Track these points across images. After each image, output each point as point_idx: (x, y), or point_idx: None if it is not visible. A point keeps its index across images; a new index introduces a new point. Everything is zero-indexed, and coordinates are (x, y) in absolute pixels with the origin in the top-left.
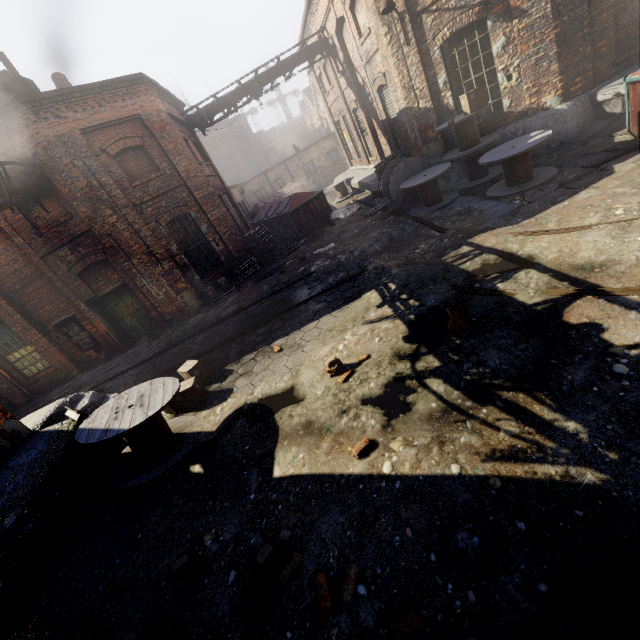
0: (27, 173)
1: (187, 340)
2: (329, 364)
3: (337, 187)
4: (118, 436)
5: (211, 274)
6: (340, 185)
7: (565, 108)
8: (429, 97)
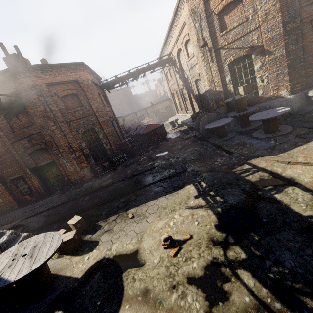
0: (13, 101)
1: (80, 197)
2: (164, 239)
3: (170, 123)
4: (3, 287)
5: (101, 160)
6: (172, 122)
7: (292, 97)
8: (221, 86)
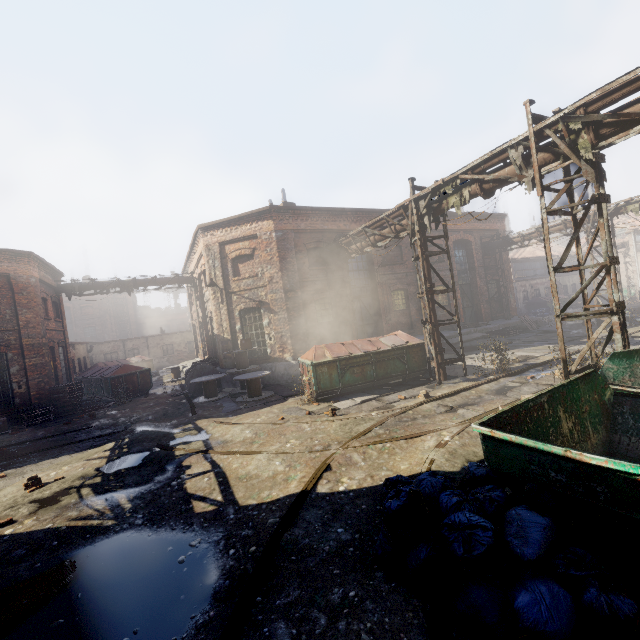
0: None
1: None
2: (29, 478)
3: (173, 369)
4: None
5: None
6: (175, 369)
7: (295, 363)
8: (230, 333)
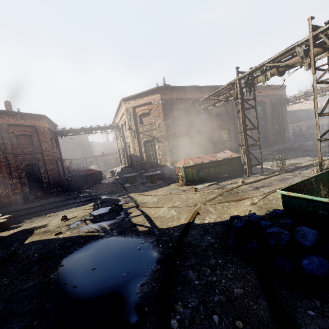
0: None
1: (7, 213)
2: (62, 216)
3: (110, 171)
4: None
5: (35, 190)
6: (112, 171)
7: (172, 167)
8: (139, 153)
